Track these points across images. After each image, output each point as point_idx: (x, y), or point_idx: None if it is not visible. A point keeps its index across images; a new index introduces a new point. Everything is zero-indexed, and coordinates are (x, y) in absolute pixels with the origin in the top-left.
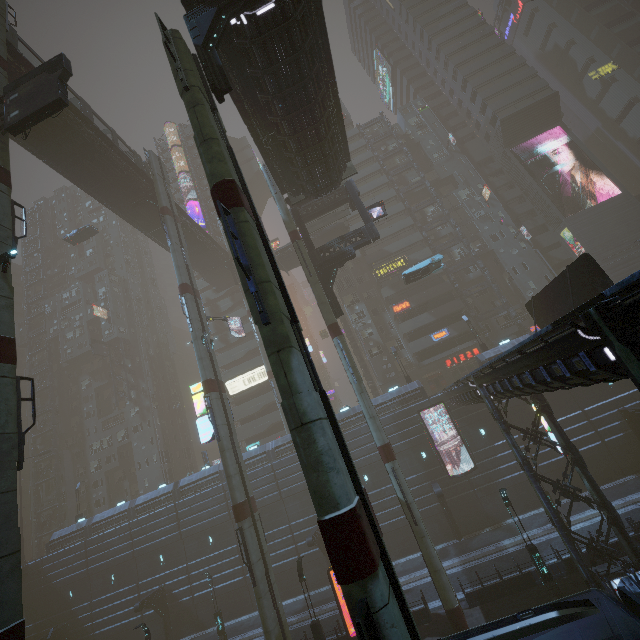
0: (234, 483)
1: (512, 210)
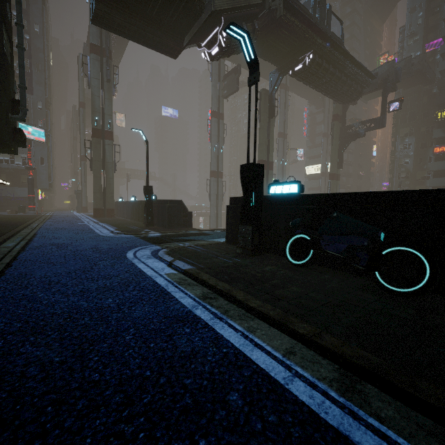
0: None
1: None
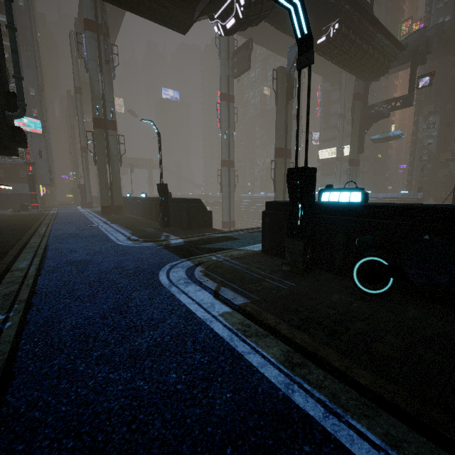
0: None
1: None
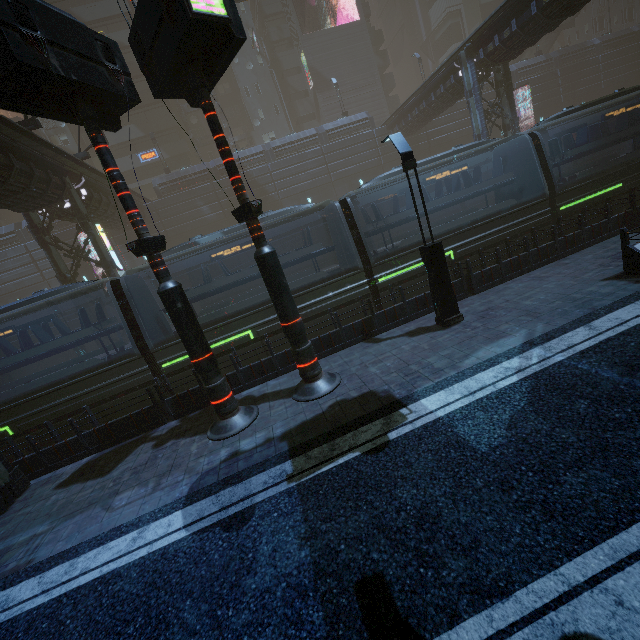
0: None
1: (260, 6)
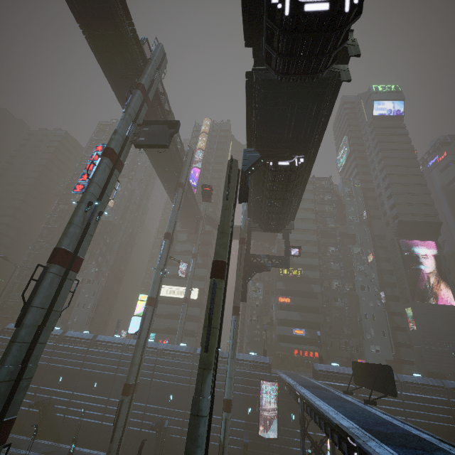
0: (133, 369)
1: (382, 276)
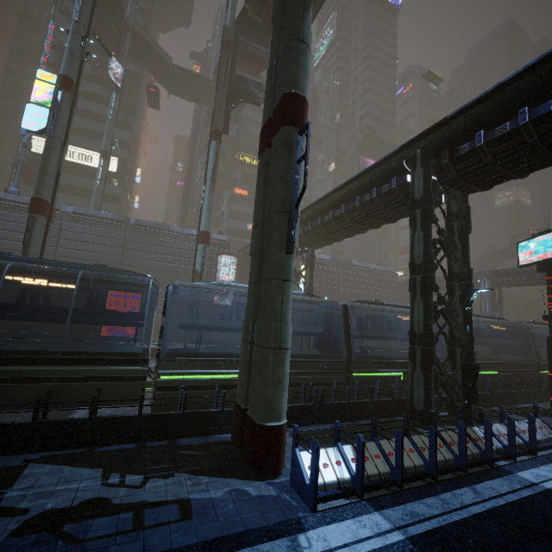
0: (47, 180)
1: None
